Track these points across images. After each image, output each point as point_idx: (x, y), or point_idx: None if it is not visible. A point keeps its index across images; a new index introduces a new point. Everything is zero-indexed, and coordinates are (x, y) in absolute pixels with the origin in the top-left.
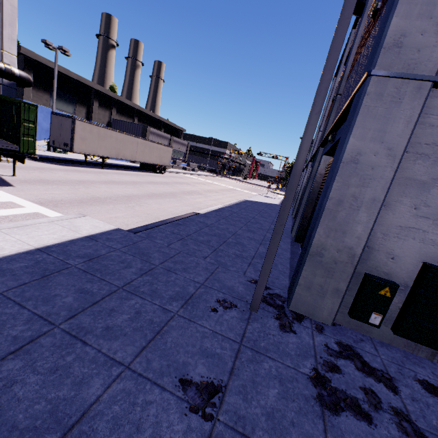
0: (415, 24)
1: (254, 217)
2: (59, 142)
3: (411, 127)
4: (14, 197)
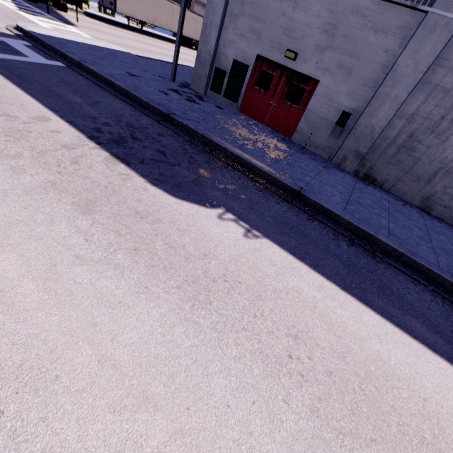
0: None
1: None
2: (106, 1)
3: None
4: (79, 32)
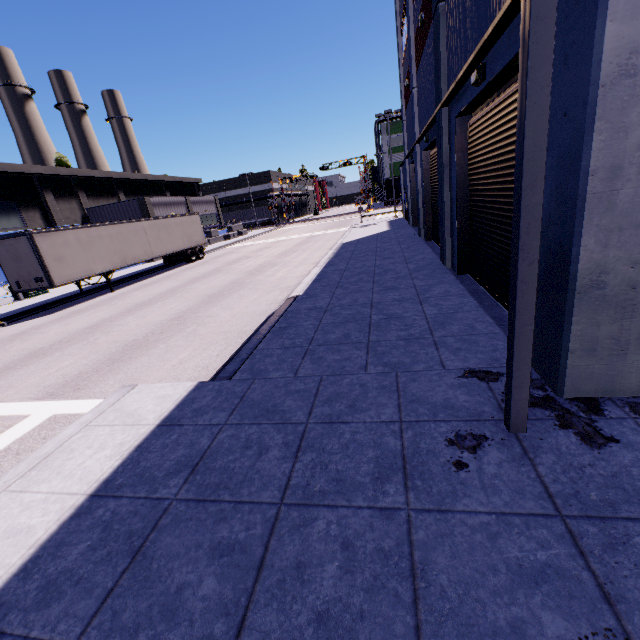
0: None
1: (375, 265)
2: (26, 281)
3: None
4: (2, 405)
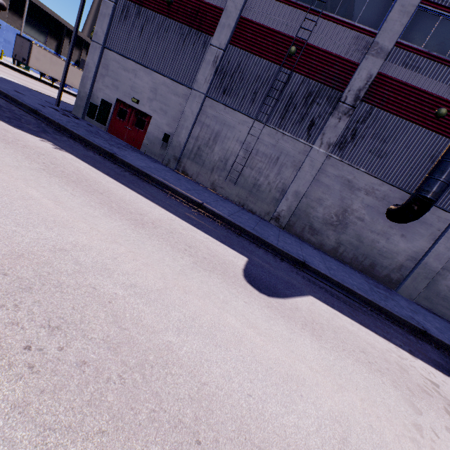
0: (99, 30)
1: None
2: (19, 57)
3: (98, 58)
4: None
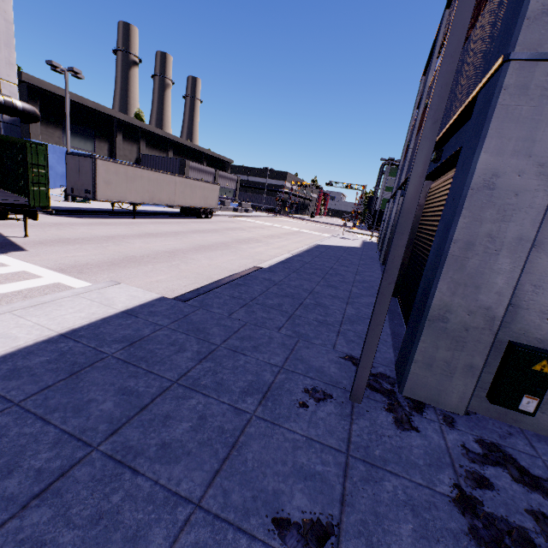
0: None
1: (332, 267)
2: (78, 189)
3: None
4: (28, 265)
